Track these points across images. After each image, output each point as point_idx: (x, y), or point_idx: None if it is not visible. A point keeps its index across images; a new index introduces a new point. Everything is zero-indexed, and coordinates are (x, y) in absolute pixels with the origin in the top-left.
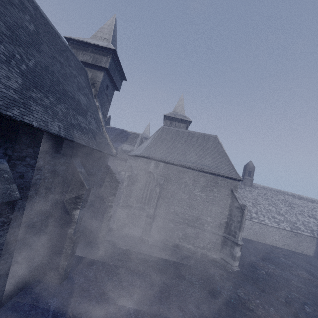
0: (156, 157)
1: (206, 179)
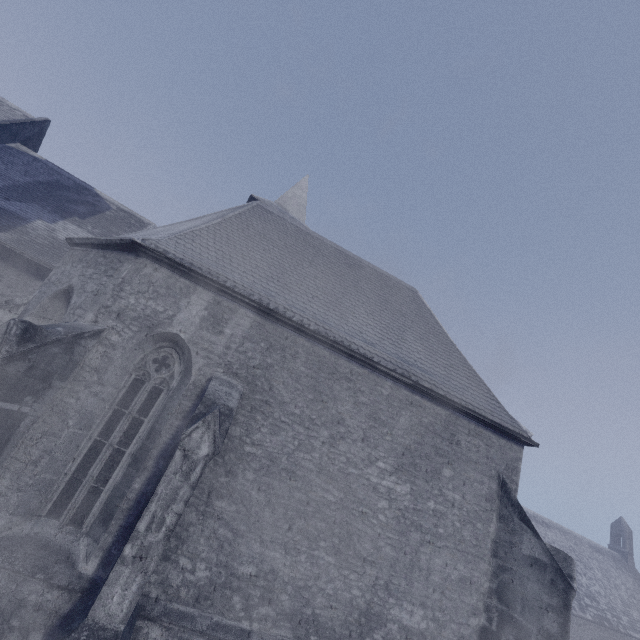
0: (225, 277)
1: (419, 419)
